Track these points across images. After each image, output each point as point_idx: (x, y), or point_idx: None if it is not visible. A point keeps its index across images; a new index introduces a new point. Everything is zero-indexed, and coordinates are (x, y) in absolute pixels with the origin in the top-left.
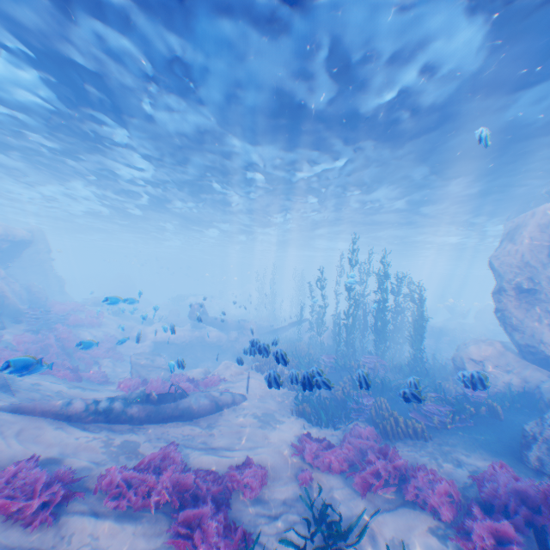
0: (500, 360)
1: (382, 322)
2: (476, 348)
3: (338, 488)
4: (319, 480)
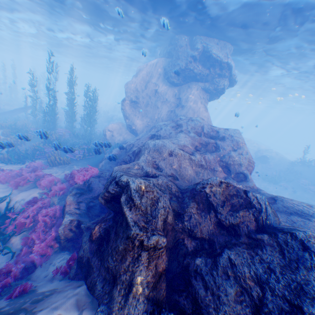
0: (120, 131)
1: (71, 112)
2: (113, 126)
3: (4, 188)
4: None
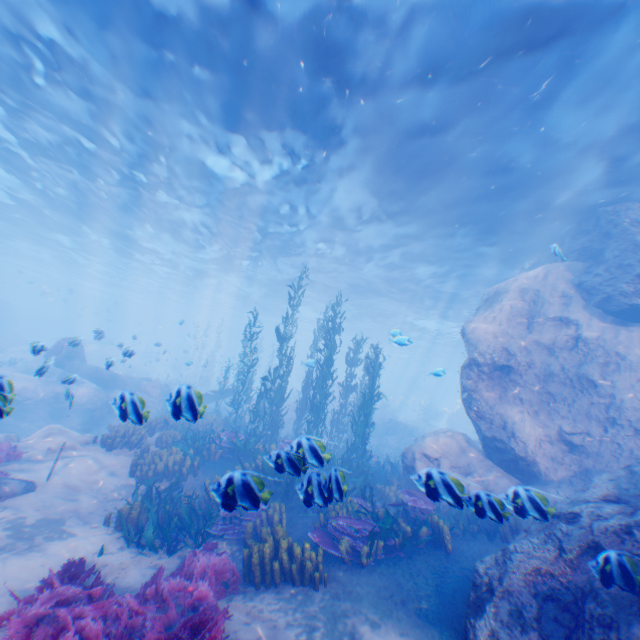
0: (461, 459)
1: (321, 393)
2: (434, 440)
3: None
4: None
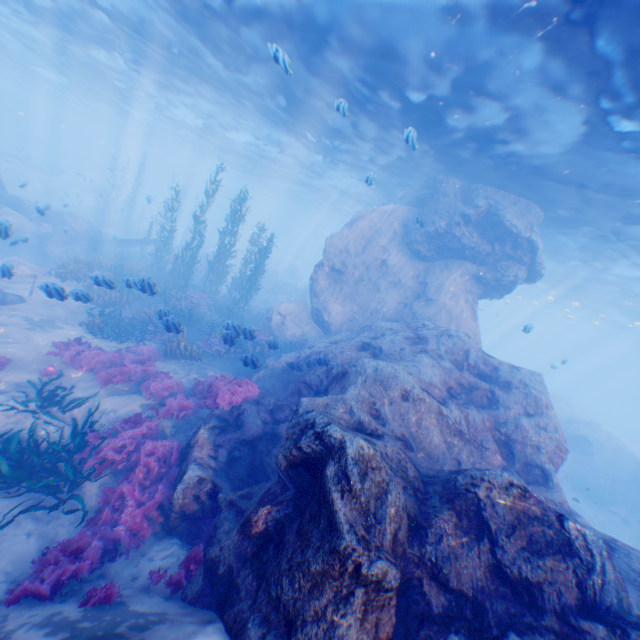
0: (299, 319)
1: (223, 265)
2: (288, 306)
3: (85, 380)
4: (70, 374)
